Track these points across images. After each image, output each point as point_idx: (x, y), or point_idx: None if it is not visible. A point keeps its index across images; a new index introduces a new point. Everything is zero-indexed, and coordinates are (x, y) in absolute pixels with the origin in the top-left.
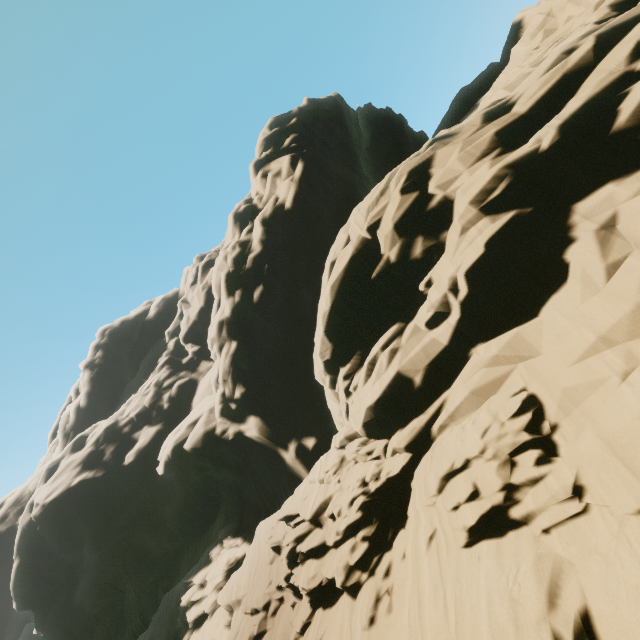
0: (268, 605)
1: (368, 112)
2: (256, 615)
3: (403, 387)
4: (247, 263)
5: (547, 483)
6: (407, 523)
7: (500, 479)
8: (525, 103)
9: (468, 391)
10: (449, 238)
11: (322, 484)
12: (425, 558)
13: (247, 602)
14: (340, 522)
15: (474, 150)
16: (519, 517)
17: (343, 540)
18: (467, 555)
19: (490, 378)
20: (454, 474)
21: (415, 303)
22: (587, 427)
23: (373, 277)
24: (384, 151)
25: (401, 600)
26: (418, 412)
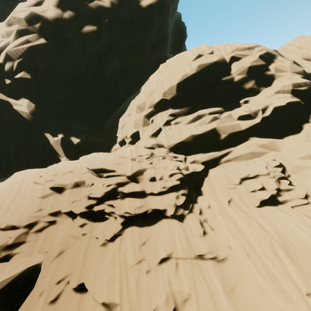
0: (33, 224)
1: (178, 16)
2: (12, 230)
3: (213, 136)
4: (92, 3)
5: (295, 191)
6: (204, 194)
7: (277, 185)
8: (308, 70)
9: (249, 151)
10: (266, 91)
11: (134, 161)
12: (230, 209)
13: (0, 220)
14: (165, 182)
15: (296, 68)
16: (281, 201)
17: (165, 192)
18: (264, 210)
19: (259, 151)
20: (246, 179)
21: (232, 105)
22: (306, 179)
23: (223, 79)
24: (173, 40)
25: (218, 225)
26: (215, 150)
